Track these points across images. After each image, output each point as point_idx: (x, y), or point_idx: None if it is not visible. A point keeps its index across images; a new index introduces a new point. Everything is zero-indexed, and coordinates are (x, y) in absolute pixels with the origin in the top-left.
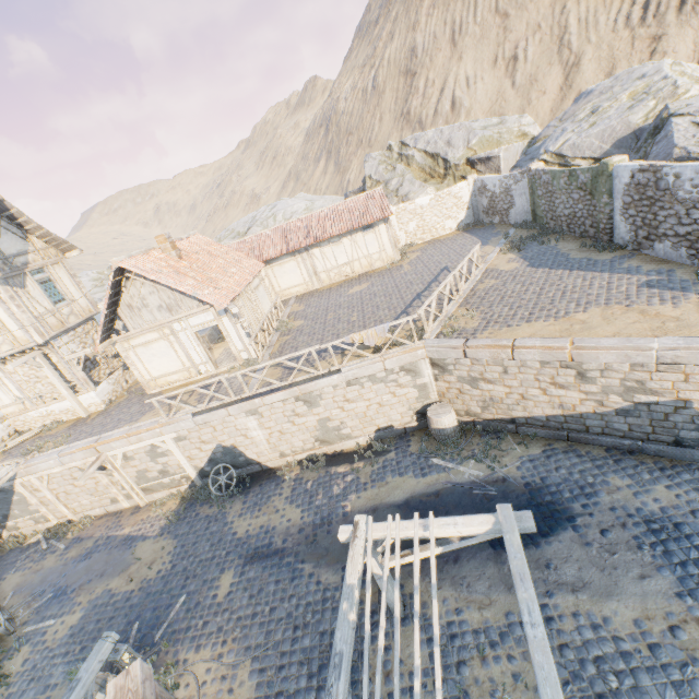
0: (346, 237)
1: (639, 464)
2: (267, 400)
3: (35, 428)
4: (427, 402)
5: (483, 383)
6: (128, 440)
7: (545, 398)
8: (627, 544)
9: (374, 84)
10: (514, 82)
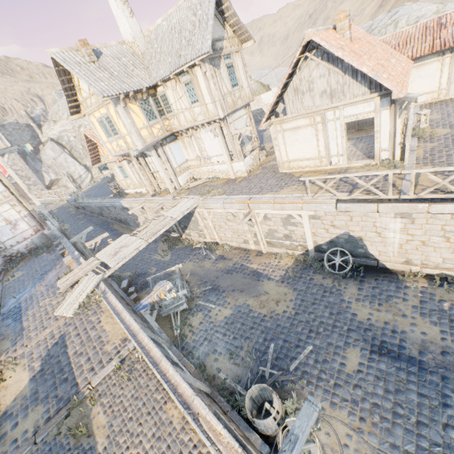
0: None
1: None
2: (434, 208)
3: (203, 178)
4: None
5: None
6: (273, 206)
7: None
8: None
9: None
10: None
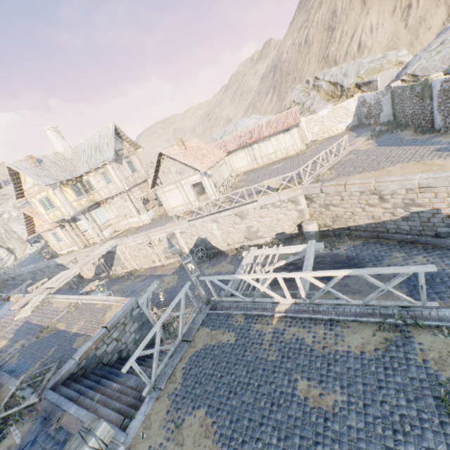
0: (273, 137)
1: (413, 247)
2: (221, 214)
3: (123, 230)
4: (303, 220)
5: (331, 207)
6: (161, 232)
7: (364, 213)
8: (389, 278)
9: (306, 40)
10: (407, 24)
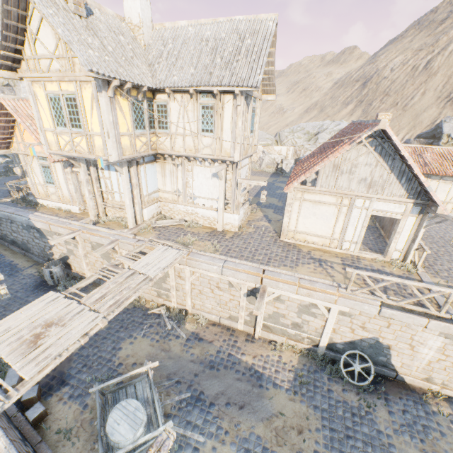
0: None
1: None
2: None
3: (177, 218)
4: None
5: None
6: (297, 289)
7: None
8: None
9: (427, 66)
10: None
